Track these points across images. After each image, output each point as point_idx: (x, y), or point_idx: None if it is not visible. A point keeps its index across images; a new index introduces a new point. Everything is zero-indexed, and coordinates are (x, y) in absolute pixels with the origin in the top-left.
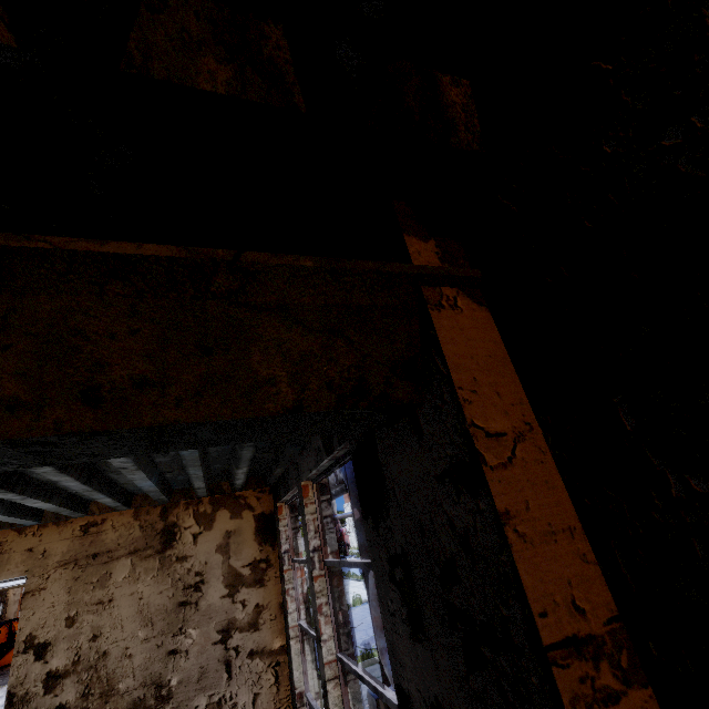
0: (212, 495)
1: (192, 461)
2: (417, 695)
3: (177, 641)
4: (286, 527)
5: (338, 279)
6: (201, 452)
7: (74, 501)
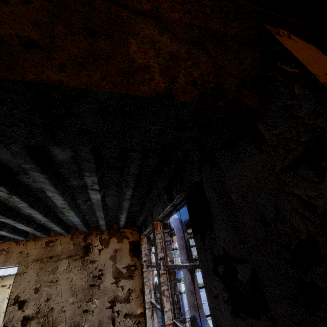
0: (108, 230)
1: (98, 206)
2: None
3: (88, 305)
4: (145, 248)
5: (200, 1)
6: (102, 202)
7: (42, 228)
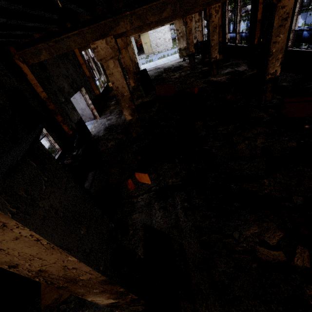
0: None
1: None
2: None
3: None
4: (203, 13)
5: None
6: None
7: None
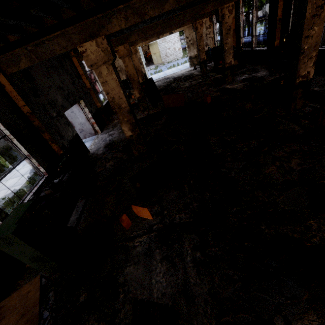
0: None
1: None
2: None
3: None
4: (214, 19)
5: None
6: None
7: None
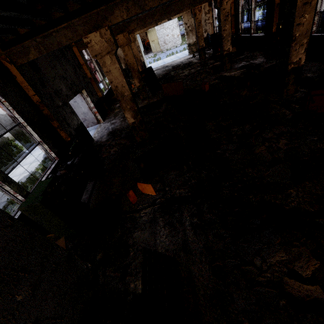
0: None
1: None
2: None
3: None
4: (213, 3)
5: None
6: None
7: None
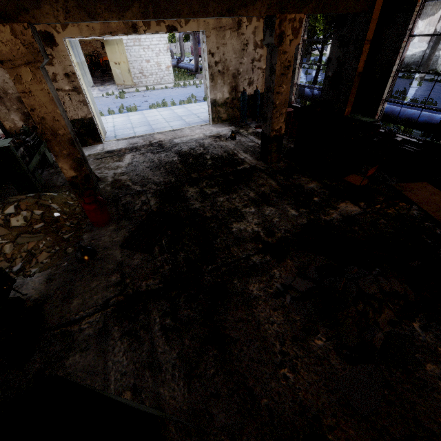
0: None
1: None
2: (334, 57)
3: (242, 60)
4: None
5: None
6: None
7: None
